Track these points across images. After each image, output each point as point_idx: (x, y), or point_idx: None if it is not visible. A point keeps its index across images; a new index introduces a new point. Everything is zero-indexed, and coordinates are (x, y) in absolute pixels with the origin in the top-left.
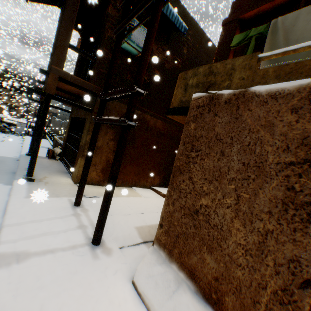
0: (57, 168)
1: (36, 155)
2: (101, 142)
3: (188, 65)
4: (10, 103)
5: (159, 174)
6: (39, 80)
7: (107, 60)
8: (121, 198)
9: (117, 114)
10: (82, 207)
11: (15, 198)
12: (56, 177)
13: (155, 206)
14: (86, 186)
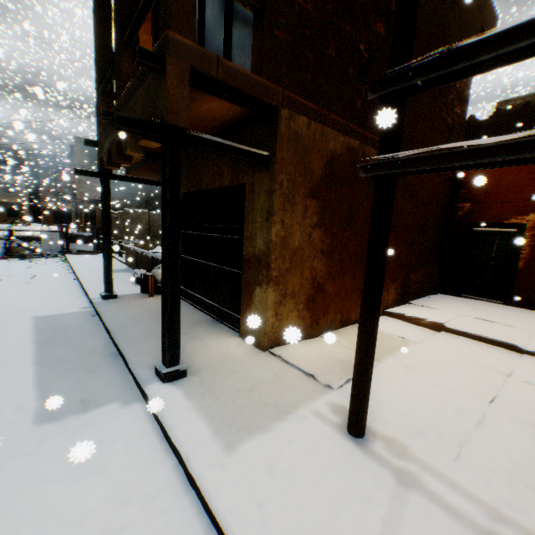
0: (187, 317)
1: (176, 308)
2: (298, 236)
3: (429, 3)
4: (6, 202)
5: (394, 280)
6: (104, 110)
7: (286, 4)
8: (387, 362)
9: (320, 157)
10: (373, 434)
11: (209, 473)
12: (210, 344)
13: (468, 363)
14: (293, 352)
